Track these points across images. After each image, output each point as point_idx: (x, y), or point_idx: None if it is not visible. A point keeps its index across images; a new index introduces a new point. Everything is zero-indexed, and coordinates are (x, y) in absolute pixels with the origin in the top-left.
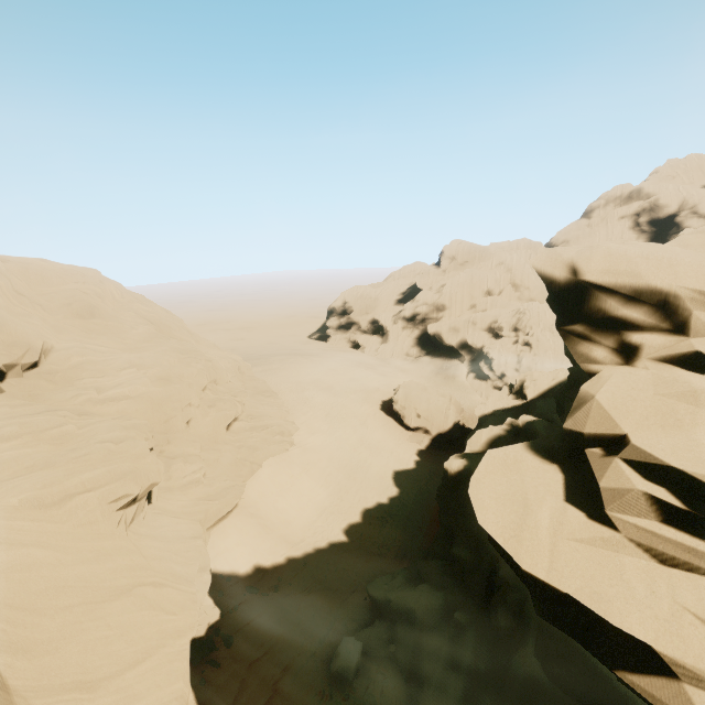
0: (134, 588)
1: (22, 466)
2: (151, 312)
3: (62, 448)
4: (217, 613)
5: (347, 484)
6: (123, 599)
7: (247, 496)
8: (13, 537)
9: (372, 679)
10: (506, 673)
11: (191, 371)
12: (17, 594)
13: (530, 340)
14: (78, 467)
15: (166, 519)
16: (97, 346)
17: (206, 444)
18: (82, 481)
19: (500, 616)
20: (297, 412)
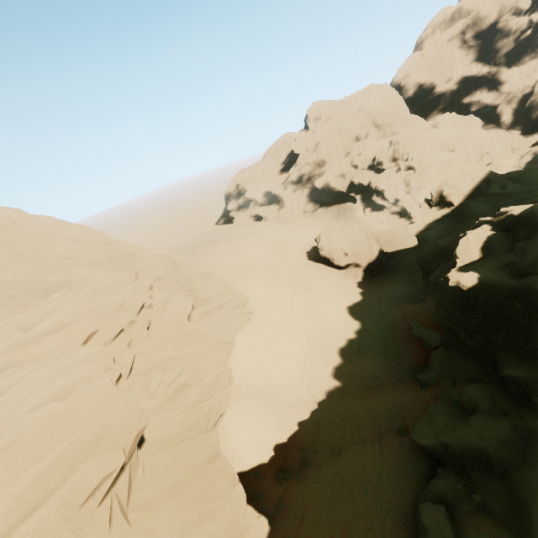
0: None
1: None
2: (66, 230)
3: None
4: (264, 523)
5: (313, 332)
6: None
7: (233, 377)
8: None
9: None
10: None
11: (130, 274)
12: None
13: (412, 164)
14: (3, 473)
15: (170, 453)
16: (9, 277)
17: (175, 342)
18: (15, 499)
19: None
20: (240, 284)
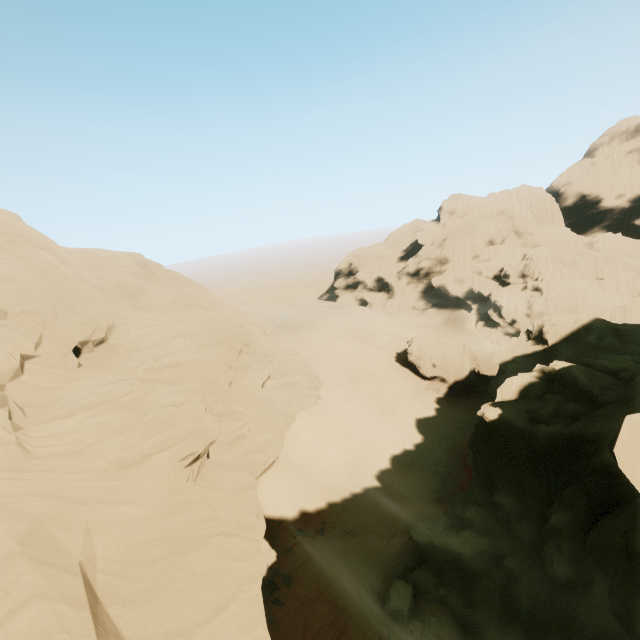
0: (209, 539)
1: (105, 431)
2: (187, 287)
3: (134, 413)
4: (274, 554)
5: (373, 432)
6: (202, 549)
7: (285, 447)
8: (107, 495)
9: (427, 621)
10: (571, 624)
11: (228, 337)
12: (117, 549)
13: (540, 286)
14: (150, 430)
15: (223, 471)
16: (149, 320)
17: (246, 401)
18: (155, 443)
19: (557, 565)
20: (320, 368)
